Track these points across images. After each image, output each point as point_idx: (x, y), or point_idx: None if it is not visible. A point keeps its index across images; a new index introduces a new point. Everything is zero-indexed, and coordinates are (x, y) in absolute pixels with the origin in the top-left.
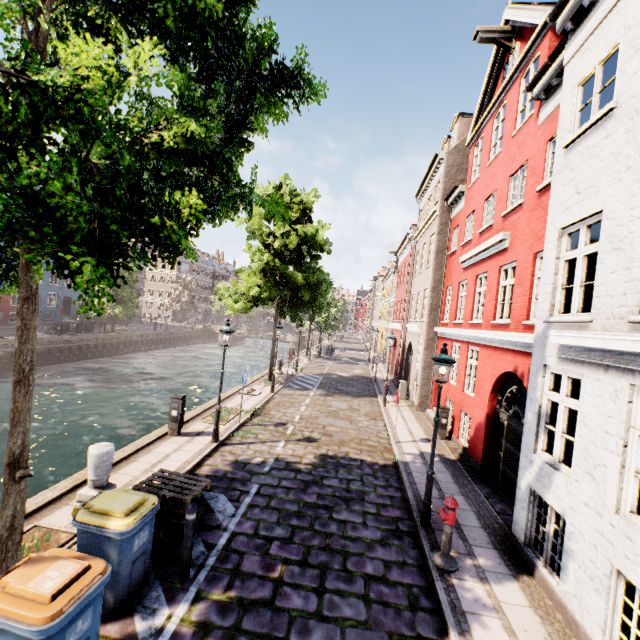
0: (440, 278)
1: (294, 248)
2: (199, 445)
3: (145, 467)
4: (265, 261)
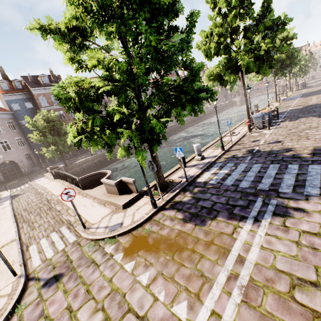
0: None
1: (278, 45)
2: None
3: None
4: None
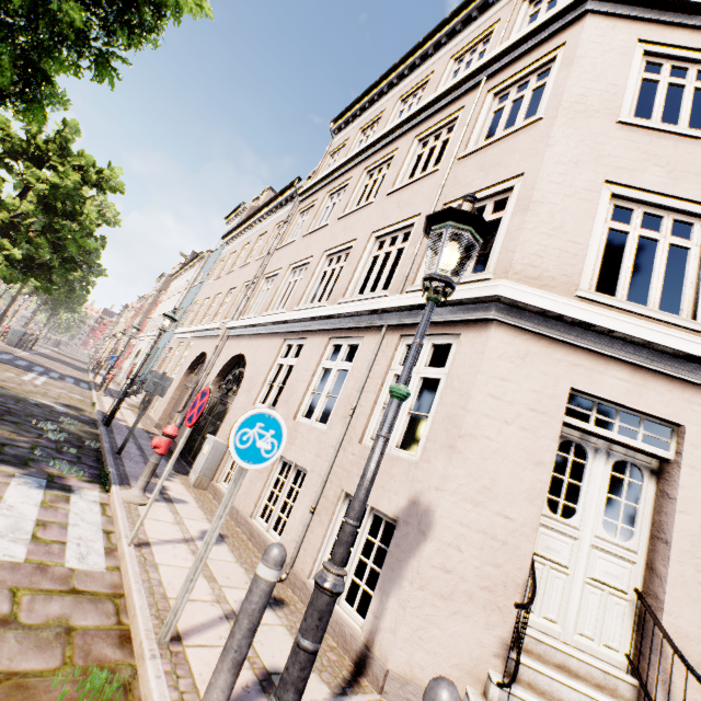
0: (144, 321)
1: None
2: None
3: None
4: None
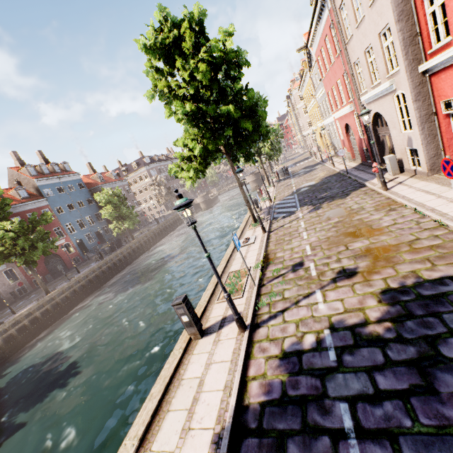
0: None
1: (210, 83)
2: (229, 344)
3: (181, 422)
4: (190, 113)
